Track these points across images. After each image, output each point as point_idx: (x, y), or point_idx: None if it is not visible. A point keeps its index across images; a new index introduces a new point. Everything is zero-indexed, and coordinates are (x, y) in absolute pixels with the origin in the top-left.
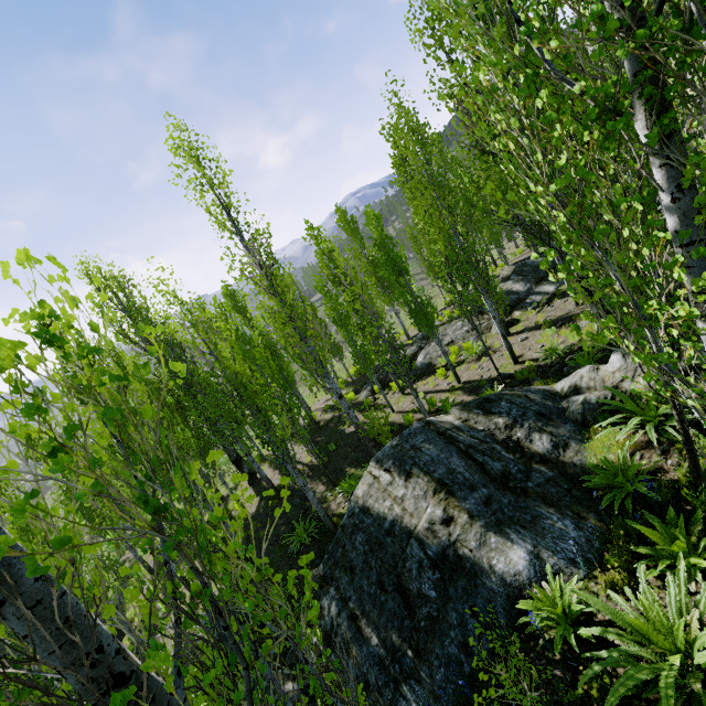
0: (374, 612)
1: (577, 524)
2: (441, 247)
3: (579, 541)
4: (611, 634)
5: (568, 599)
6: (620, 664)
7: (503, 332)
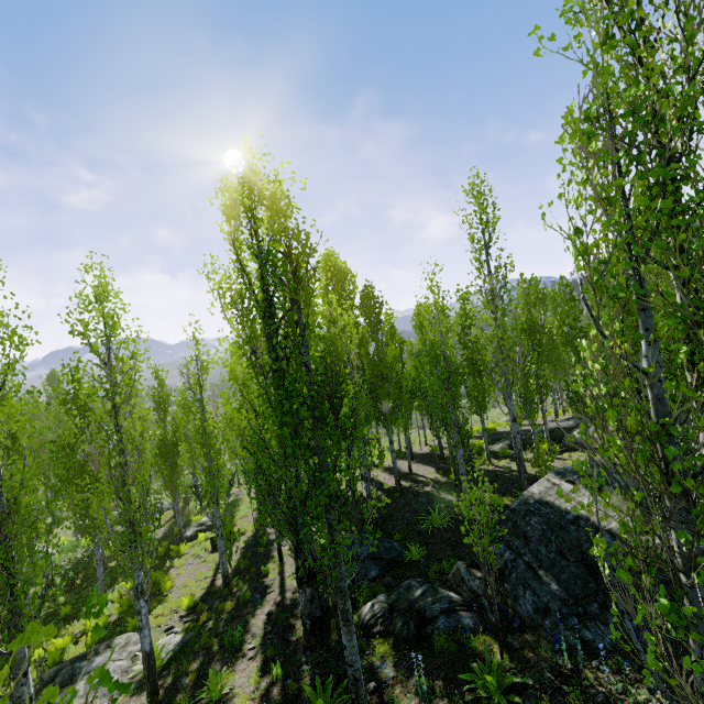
0: (553, 569)
1: None
2: None
3: None
4: None
5: None
6: None
7: None
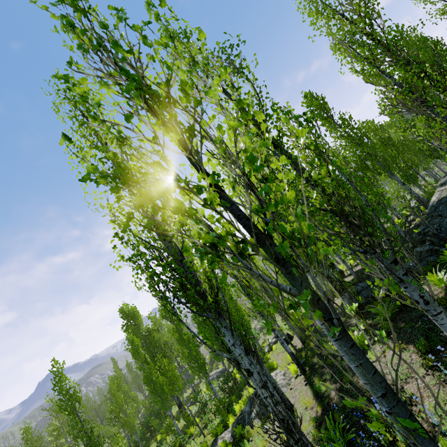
0: None
1: None
2: None
3: None
4: None
5: None
6: None
7: None
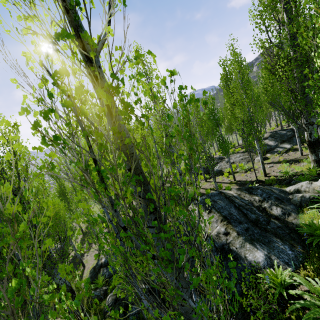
0: None
1: (291, 248)
2: (242, 115)
3: (291, 255)
4: (306, 295)
5: (284, 277)
6: (310, 306)
7: (262, 160)
